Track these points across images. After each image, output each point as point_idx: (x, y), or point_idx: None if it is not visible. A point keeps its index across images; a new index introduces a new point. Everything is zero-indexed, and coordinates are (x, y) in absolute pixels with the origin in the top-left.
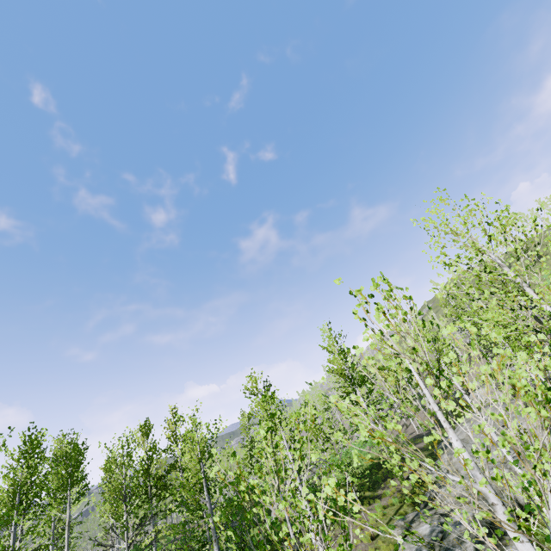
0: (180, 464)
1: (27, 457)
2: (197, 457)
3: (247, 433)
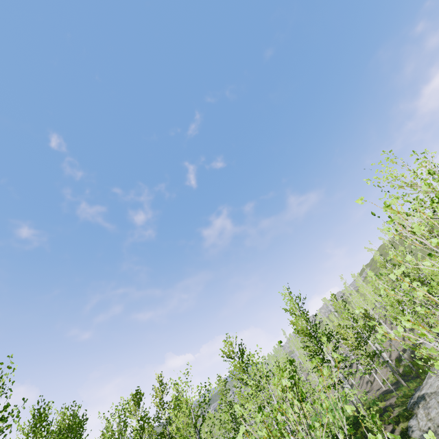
0: (168, 432)
1: (35, 430)
2: (185, 424)
3: (225, 398)
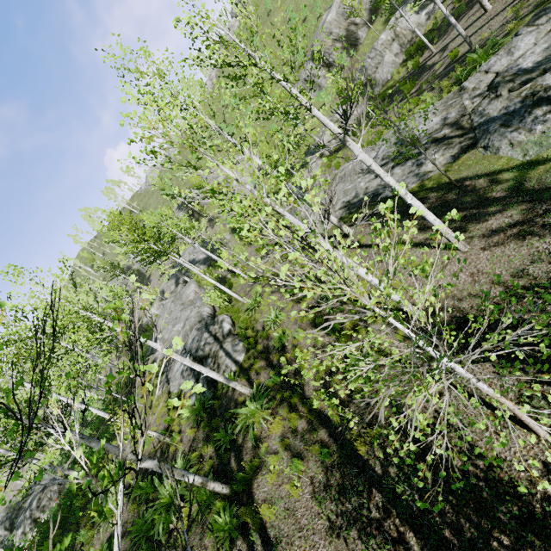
0: None
1: None
2: None
3: None
